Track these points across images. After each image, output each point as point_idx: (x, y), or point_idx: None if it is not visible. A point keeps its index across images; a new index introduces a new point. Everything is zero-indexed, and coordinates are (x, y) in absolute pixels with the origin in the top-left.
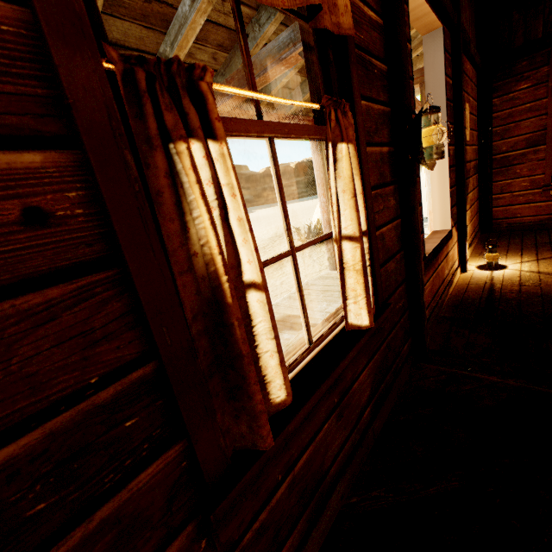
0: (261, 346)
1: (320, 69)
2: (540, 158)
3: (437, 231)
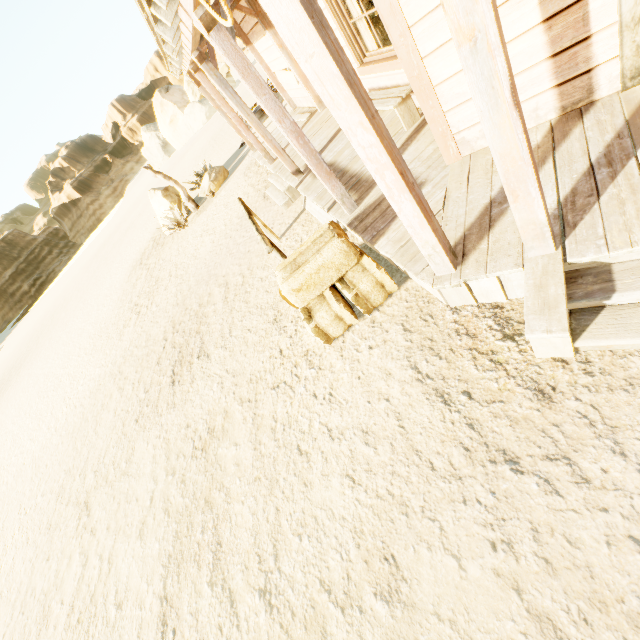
0: None
1: None
2: None
3: None
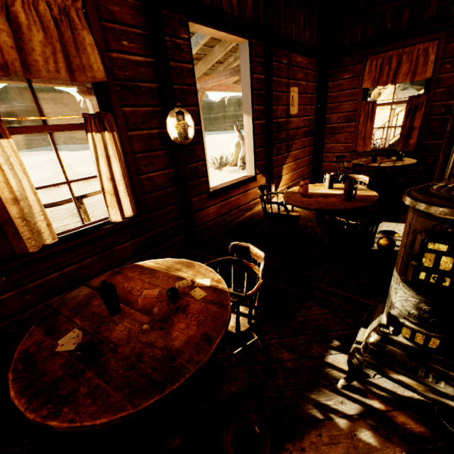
0: (36, 218)
1: (95, 93)
2: (351, 131)
3: (246, 176)
